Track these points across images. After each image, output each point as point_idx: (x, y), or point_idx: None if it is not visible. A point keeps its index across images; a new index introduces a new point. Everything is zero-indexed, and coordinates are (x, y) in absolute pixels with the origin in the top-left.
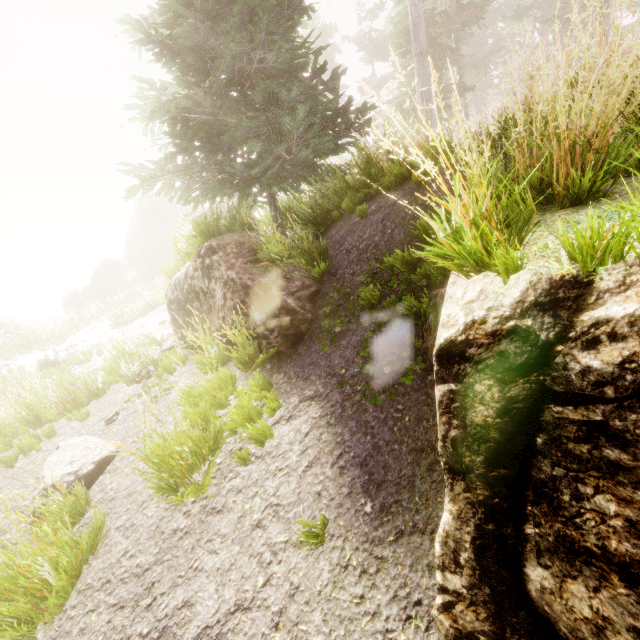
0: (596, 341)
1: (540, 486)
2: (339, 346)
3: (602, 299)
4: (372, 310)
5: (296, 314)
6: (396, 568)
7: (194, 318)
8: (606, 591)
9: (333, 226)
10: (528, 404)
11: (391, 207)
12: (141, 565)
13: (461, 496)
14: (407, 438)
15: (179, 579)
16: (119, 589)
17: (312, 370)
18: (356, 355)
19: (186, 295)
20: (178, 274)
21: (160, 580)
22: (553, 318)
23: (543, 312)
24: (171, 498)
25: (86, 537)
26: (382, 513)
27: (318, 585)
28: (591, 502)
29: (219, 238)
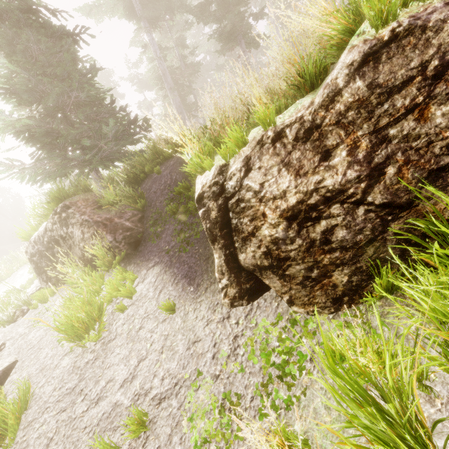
0: (231, 177)
1: (235, 229)
2: (162, 238)
3: (231, 167)
4: (175, 215)
5: (133, 230)
6: (207, 300)
7: (56, 259)
8: (252, 243)
9: (143, 183)
10: (225, 205)
11: (172, 166)
12: (69, 388)
13: (217, 248)
14: (202, 257)
15: (99, 378)
16: (58, 405)
17: (150, 254)
18: (172, 237)
19: (47, 245)
20: (36, 233)
21: (86, 386)
22: (222, 176)
23: (220, 175)
24: (81, 342)
25: (22, 391)
26: (198, 287)
27: (177, 327)
28: (243, 222)
29: (70, 199)
